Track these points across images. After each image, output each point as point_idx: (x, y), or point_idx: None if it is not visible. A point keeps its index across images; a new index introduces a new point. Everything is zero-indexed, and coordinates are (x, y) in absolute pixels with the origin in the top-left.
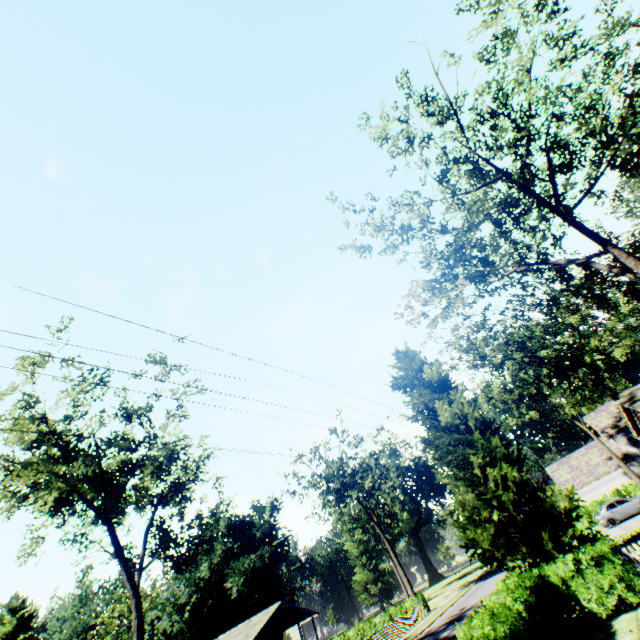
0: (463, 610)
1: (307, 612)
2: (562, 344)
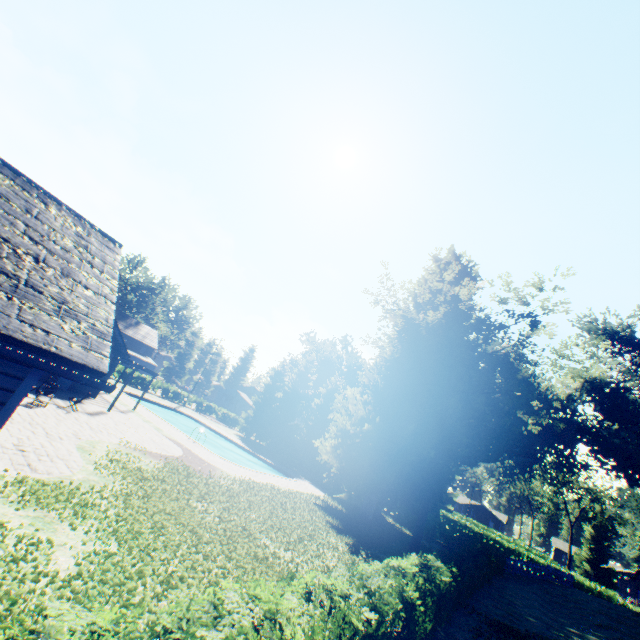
0: None
1: None
2: None
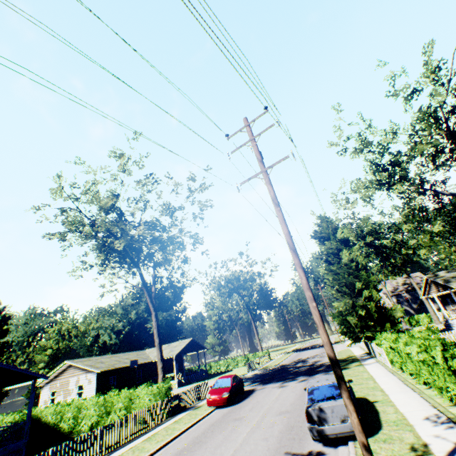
0: (302, 359)
1: (202, 347)
2: (392, 239)
